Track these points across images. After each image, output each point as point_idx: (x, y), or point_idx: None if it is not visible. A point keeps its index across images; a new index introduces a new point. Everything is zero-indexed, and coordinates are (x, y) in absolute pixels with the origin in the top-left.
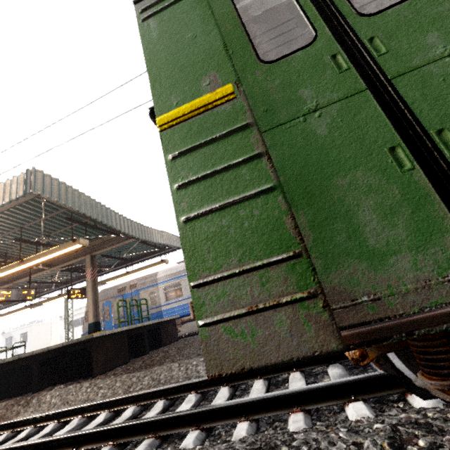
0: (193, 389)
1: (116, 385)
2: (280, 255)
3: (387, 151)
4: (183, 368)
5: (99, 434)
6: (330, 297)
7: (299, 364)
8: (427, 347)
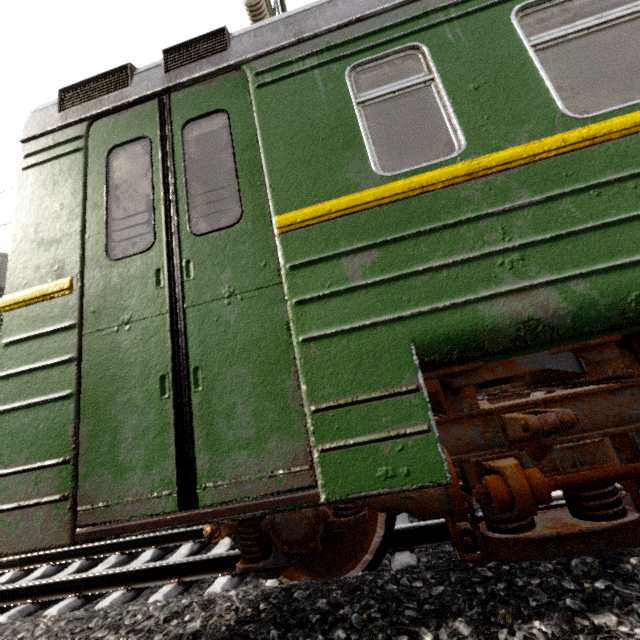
0: (121, 548)
1: None
2: (55, 459)
3: (159, 378)
4: None
5: None
6: (81, 500)
7: None
8: (242, 533)
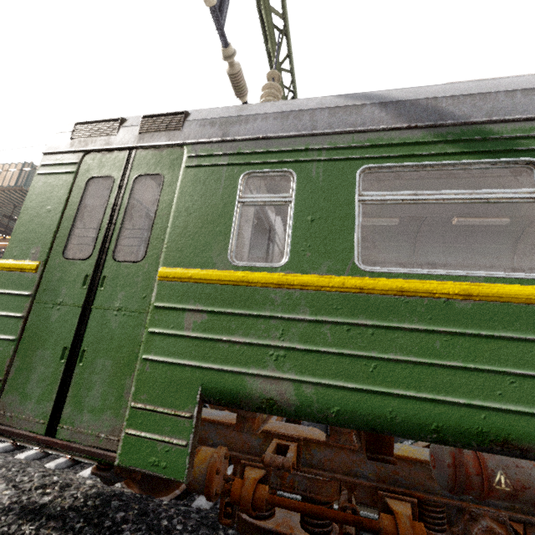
0: None
1: None
2: None
3: (63, 348)
4: None
5: None
6: None
7: None
8: None
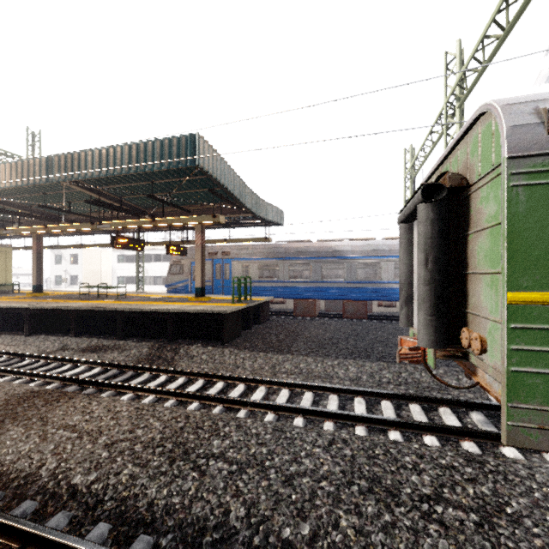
0: (357, 394)
1: (258, 361)
2: None
3: None
4: (320, 366)
5: (317, 412)
6: None
7: (448, 403)
8: None
